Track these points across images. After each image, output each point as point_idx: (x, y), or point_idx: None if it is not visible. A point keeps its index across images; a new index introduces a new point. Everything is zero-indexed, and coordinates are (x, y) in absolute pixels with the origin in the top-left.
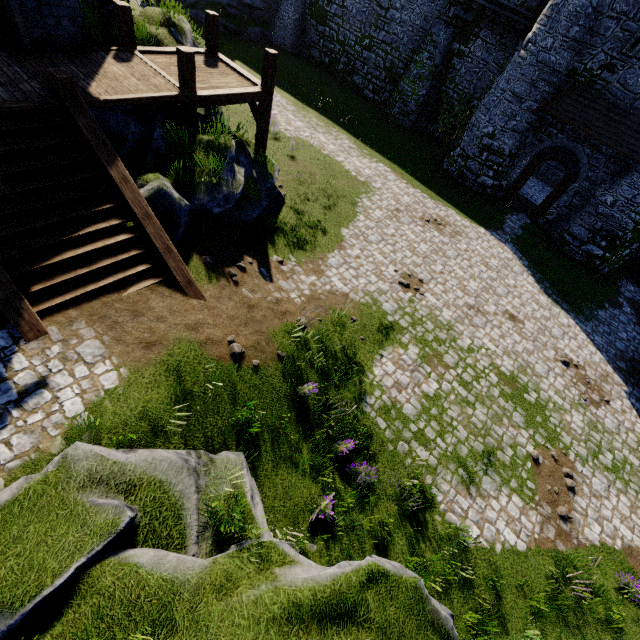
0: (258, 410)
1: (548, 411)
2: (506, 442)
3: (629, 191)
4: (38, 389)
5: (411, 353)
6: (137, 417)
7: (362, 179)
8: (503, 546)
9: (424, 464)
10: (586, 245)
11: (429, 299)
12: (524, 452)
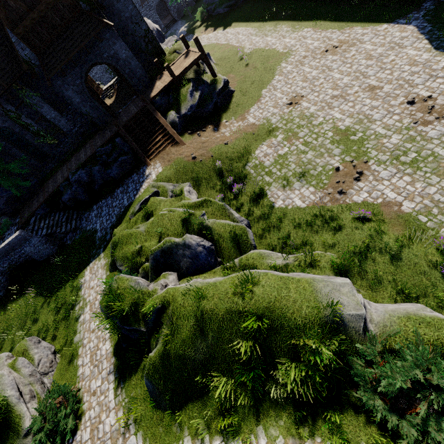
0: (201, 174)
1: (367, 141)
2: (320, 165)
3: None
4: (149, 175)
5: (278, 139)
6: (164, 177)
7: (286, 51)
8: (293, 206)
9: (266, 183)
10: None
11: (303, 105)
12: (330, 167)
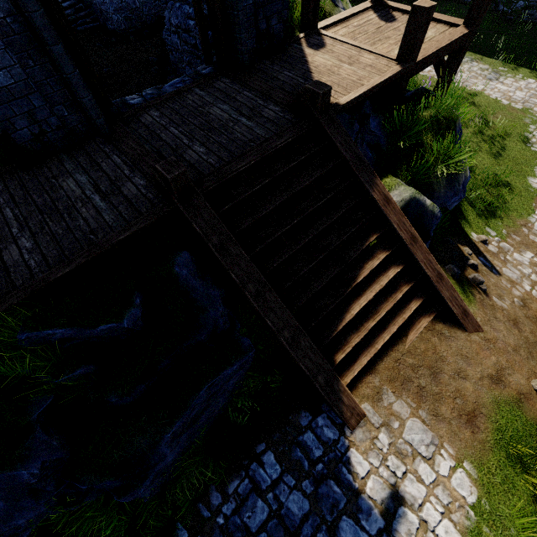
0: None
1: None
2: None
3: None
4: (397, 507)
5: None
6: None
7: (518, 106)
8: None
9: None
10: None
11: None
12: None
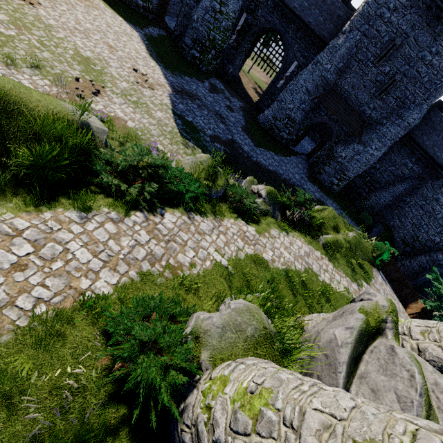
0: None
1: (105, 75)
2: (58, 68)
3: (202, 11)
4: None
5: (0, 16)
6: None
7: None
8: None
9: None
10: (192, 50)
11: (41, 12)
12: (70, 76)
